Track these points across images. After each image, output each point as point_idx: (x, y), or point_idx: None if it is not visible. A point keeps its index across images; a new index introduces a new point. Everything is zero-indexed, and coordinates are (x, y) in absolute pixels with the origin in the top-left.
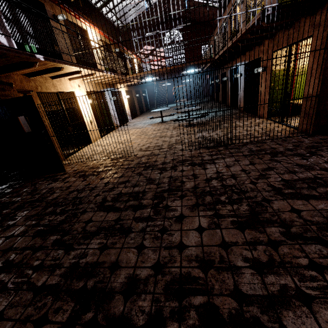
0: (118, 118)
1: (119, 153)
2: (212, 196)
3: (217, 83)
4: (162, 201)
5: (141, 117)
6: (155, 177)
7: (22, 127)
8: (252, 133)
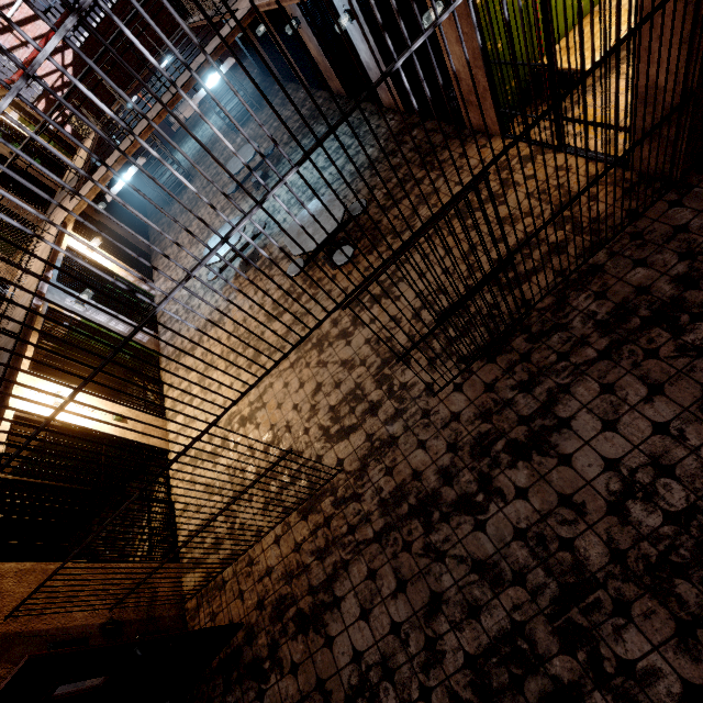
0: (136, 322)
1: (305, 493)
2: (685, 575)
3: (258, 33)
4: (595, 647)
5: (165, 259)
6: (482, 550)
7: (81, 692)
8: (532, 231)
